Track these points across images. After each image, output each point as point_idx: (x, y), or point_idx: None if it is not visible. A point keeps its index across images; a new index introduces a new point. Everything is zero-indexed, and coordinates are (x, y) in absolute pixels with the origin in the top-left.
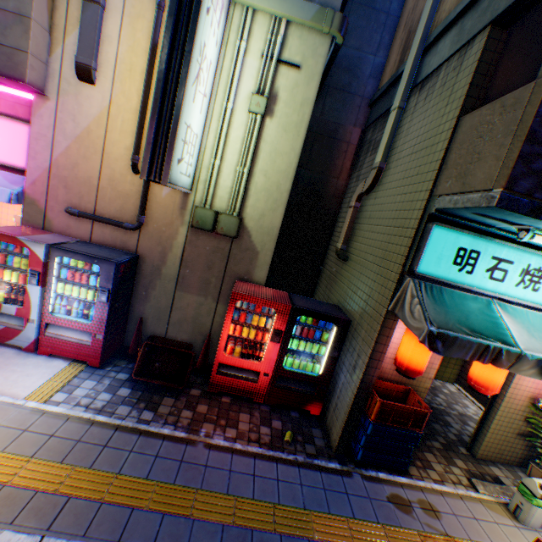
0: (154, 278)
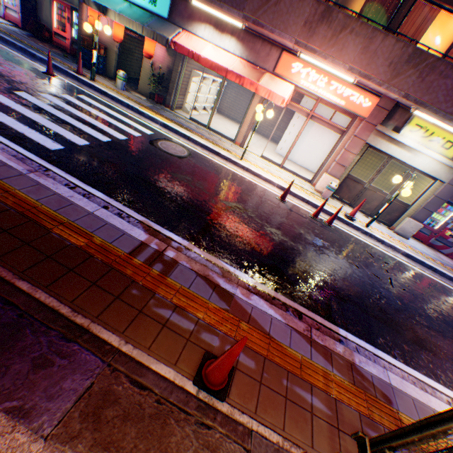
0: (44, 1)
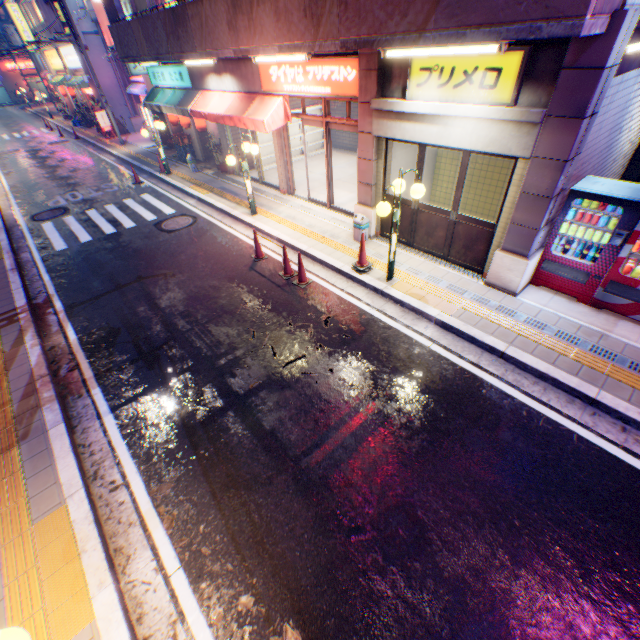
0: None
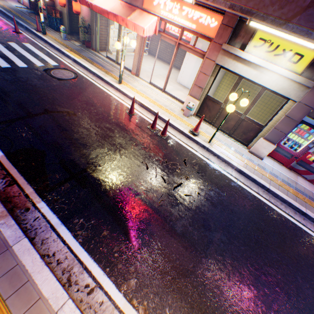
0: None
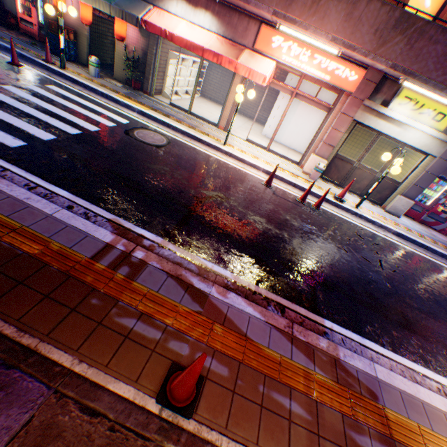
0: None
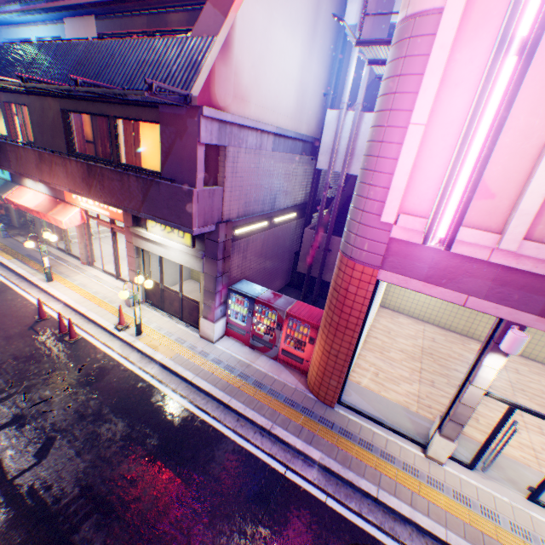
0: None
